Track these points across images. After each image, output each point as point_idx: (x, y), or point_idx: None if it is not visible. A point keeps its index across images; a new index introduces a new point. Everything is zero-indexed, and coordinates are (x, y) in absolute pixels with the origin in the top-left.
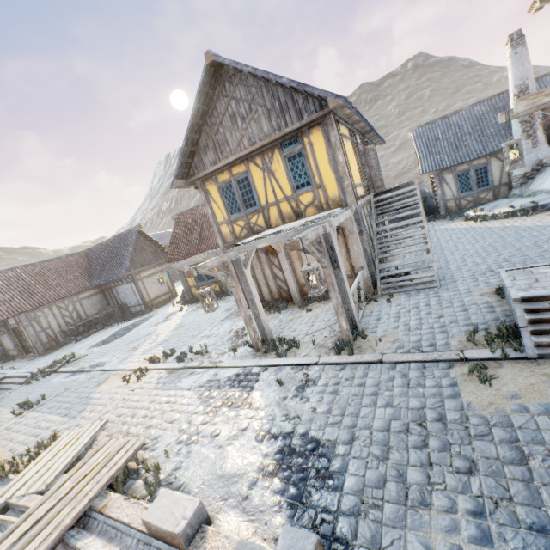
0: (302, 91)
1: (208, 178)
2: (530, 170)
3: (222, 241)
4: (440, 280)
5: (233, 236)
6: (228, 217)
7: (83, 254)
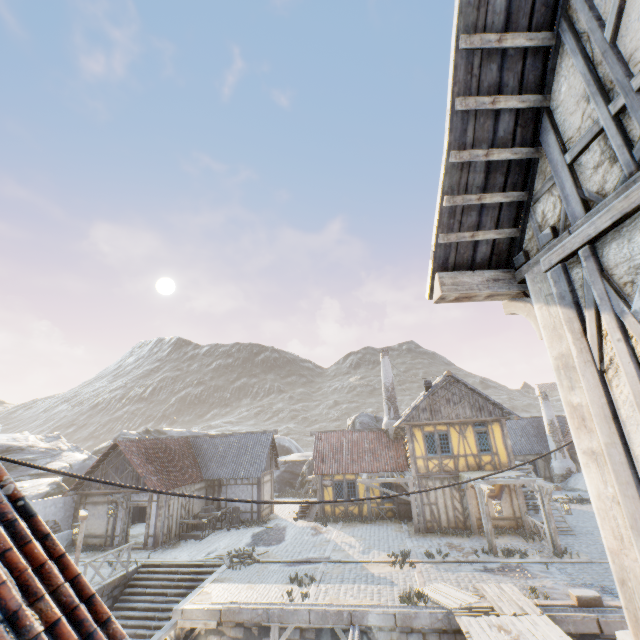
0: (498, 406)
1: (417, 425)
2: (565, 473)
3: (415, 470)
4: (570, 531)
5: (426, 469)
6: (425, 455)
7: (187, 440)
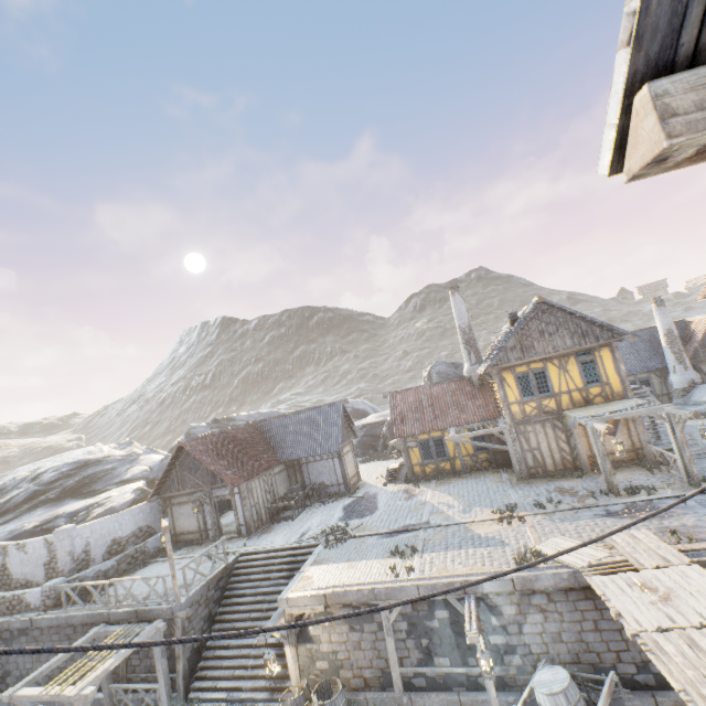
0: (607, 328)
1: (506, 368)
2: (687, 386)
3: (510, 418)
4: (704, 454)
5: (522, 414)
6: (520, 399)
7: (255, 425)
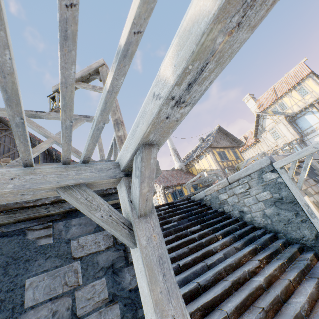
0: (237, 140)
1: (213, 148)
2: None
3: (220, 167)
4: None
5: (224, 166)
6: (221, 160)
7: None
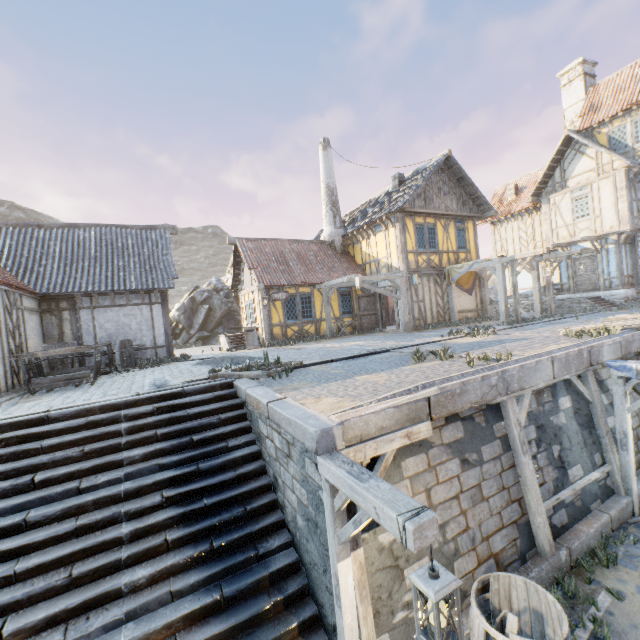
0: (482, 200)
1: (409, 215)
2: None
3: (407, 266)
4: None
5: (416, 265)
6: (416, 249)
7: None
